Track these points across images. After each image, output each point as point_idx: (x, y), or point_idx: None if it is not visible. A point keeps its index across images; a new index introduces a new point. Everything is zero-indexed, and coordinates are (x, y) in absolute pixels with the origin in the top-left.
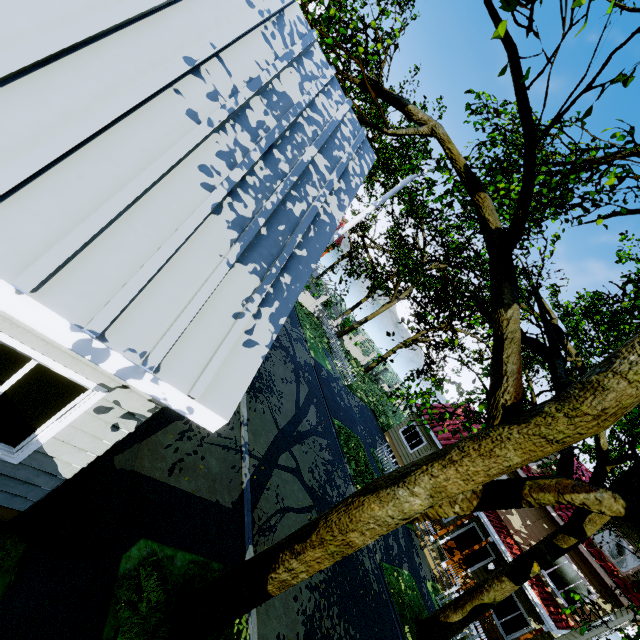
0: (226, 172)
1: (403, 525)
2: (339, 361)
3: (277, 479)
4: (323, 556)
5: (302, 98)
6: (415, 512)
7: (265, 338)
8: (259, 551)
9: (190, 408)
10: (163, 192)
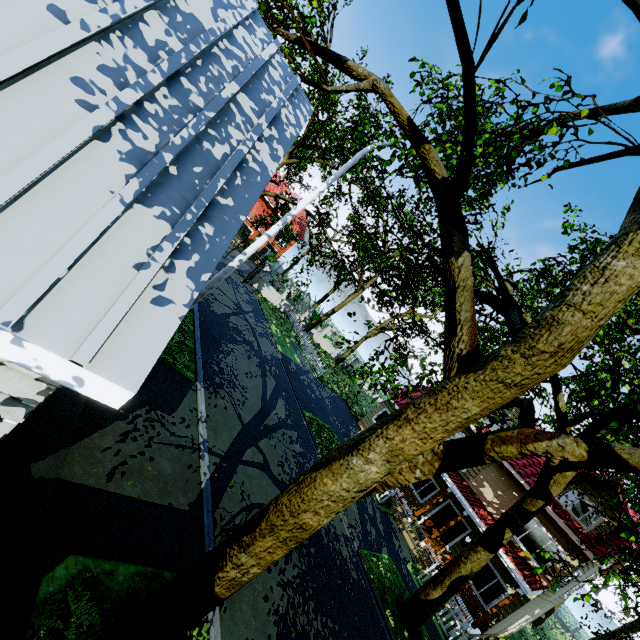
0: (114, 92)
1: (381, 510)
2: (308, 354)
3: (242, 475)
4: (275, 545)
5: (216, 25)
6: (372, 481)
7: (182, 296)
8: None
9: (78, 378)
10: (15, 101)
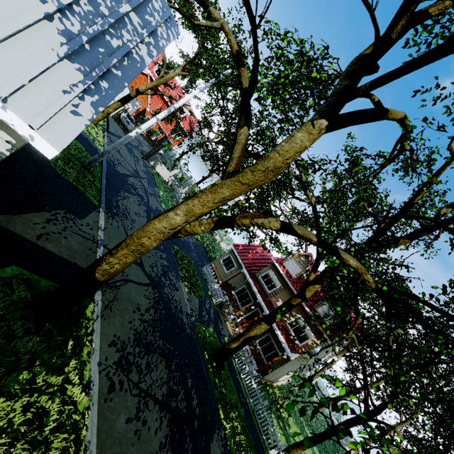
0: None
1: (215, 309)
2: None
3: None
4: (128, 253)
5: None
6: (178, 225)
7: (88, 115)
8: (106, 295)
9: (31, 136)
10: None
